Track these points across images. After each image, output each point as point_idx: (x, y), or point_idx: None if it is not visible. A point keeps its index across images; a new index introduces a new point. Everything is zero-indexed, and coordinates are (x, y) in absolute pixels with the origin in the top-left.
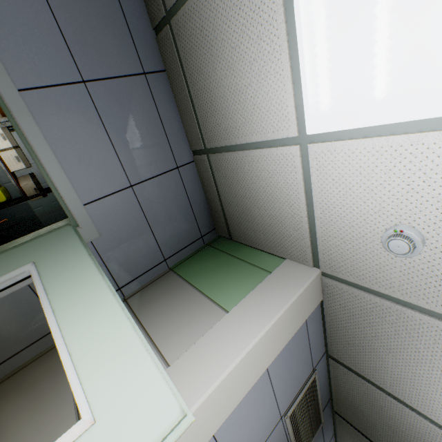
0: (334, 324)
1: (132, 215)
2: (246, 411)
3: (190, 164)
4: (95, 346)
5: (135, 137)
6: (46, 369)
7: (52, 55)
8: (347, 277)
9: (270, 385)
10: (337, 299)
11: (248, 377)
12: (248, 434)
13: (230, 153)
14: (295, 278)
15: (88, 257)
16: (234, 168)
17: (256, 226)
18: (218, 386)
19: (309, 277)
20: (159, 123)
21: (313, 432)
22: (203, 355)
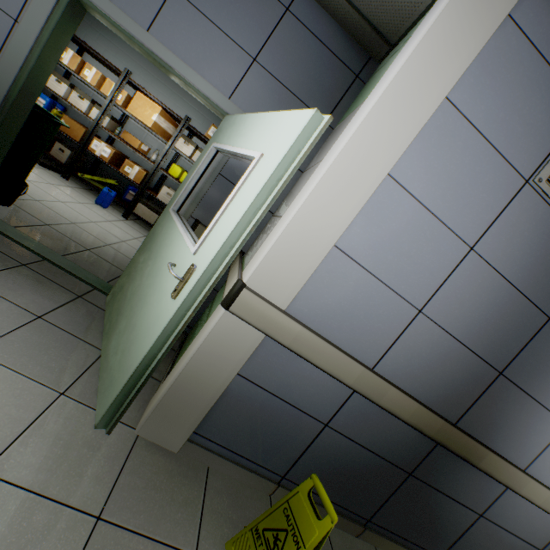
0: None
1: (269, 90)
2: (438, 160)
3: None
4: (255, 137)
5: (232, 8)
6: (265, 230)
7: None
8: None
9: (472, 129)
10: None
11: (413, 108)
12: (460, 193)
13: None
14: None
15: (240, 116)
16: None
17: None
18: (368, 116)
19: None
20: None
21: None
22: (355, 118)
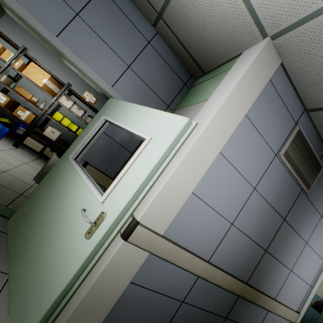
0: (299, 77)
1: (137, 85)
2: (241, 144)
3: (155, 36)
4: (141, 122)
5: (116, 35)
6: None
7: (58, 8)
8: (289, 21)
9: (255, 130)
10: (291, 51)
11: (232, 118)
12: (250, 161)
13: (172, 0)
14: (250, 54)
15: (124, 102)
16: (179, 9)
17: (213, 44)
18: (211, 121)
19: (260, 46)
20: (125, 17)
21: (314, 173)
22: (200, 118)
